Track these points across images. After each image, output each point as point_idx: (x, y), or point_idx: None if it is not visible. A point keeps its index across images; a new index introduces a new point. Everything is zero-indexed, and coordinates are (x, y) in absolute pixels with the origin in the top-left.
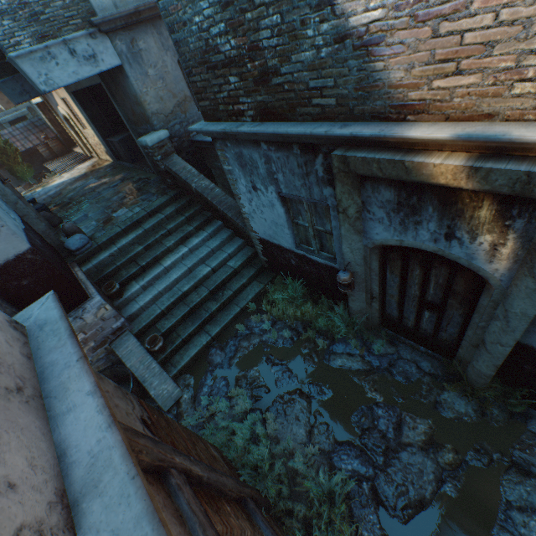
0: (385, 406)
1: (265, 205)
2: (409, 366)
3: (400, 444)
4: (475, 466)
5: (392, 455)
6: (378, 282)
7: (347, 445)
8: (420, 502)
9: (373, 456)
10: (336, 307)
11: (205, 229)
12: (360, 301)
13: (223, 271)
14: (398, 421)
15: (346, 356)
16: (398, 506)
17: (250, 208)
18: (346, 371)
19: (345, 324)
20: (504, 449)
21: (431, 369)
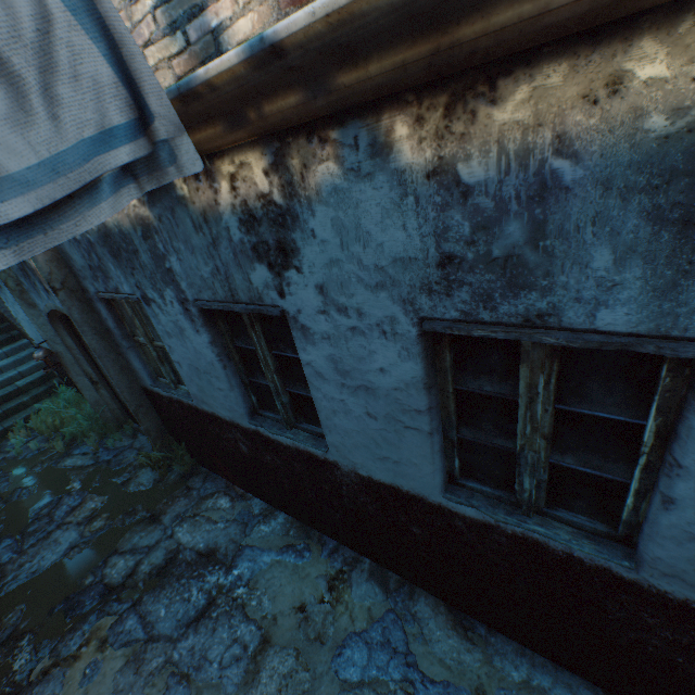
0: (77, 493)
1: (14, 303)
2: (131, 453)
3: (61, 524)
4: (115, 527)
5: (44, 536)
6: (87, 362)
7: (5, 538)
8: (33, 573)
9: (23, 542)
10: (83, 405)
11: (4, 347)
12: (89, 390)
13: (3, 390)
14: (77, 504)
15: (80, 456)
16: (7, 582)
17: (14, 311)
18: (67, 469)
19: (93, 423)
20: (153, 506)
21: (149, 452)
